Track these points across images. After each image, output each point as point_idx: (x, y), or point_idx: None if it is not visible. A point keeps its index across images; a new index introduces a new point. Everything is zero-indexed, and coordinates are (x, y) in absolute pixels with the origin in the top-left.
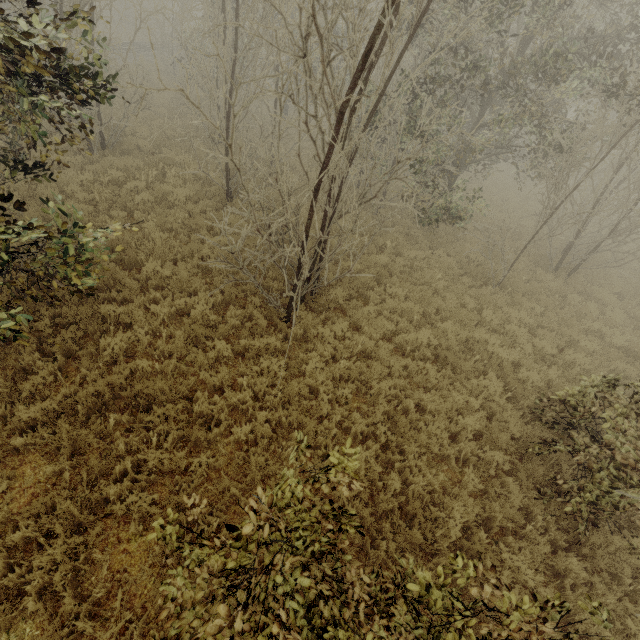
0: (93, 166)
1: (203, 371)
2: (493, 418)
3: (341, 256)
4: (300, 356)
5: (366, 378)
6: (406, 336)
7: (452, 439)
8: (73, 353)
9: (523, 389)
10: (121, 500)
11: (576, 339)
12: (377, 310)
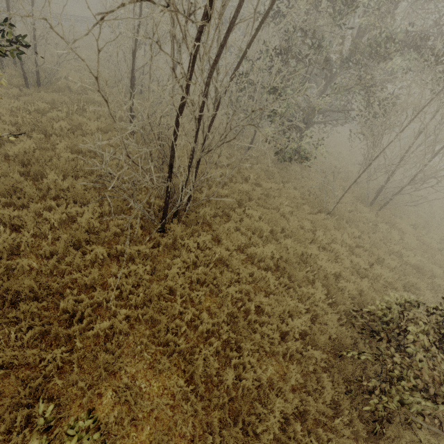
0: (25, 97)
1: (77, 271)
2: (316, 322)
3: (214, 183)
4: (167, 261)
5: (218, 282)
6: (255, 249)
7: (283, 336)
8: None
9: (341, 297)
10: None
11: (382, 258)
12: (236, 226)
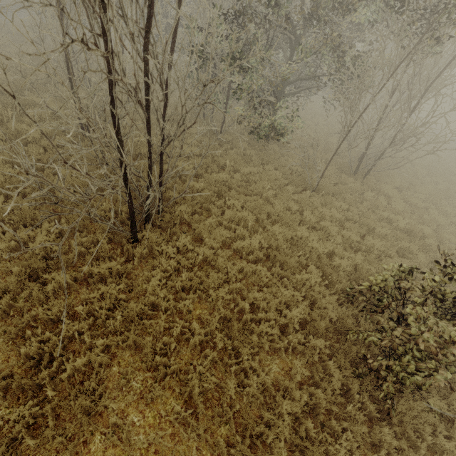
0: None
1: (38, 306)
2: (314, 308)
3: (187, 177)
4: (145, 274)
5: (206, 287)
6: (241, 242)
7: (283, 330)
8: None
9: (337, 276)
10: None
11: (373, 227)
12: (218, 221)
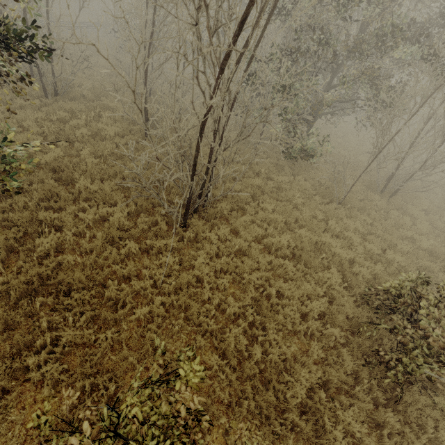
0: (46, 108)
1: (115, 264)
2: (333, 303)
3: (227, 179)
4: (192, 253)
5: (240, 271)
6: (272, 239)
7: (303, 318)
8: (15, 249)
9: (356, 280)
10: (40, 367)
11: (395, 243)
12: (252, 219)
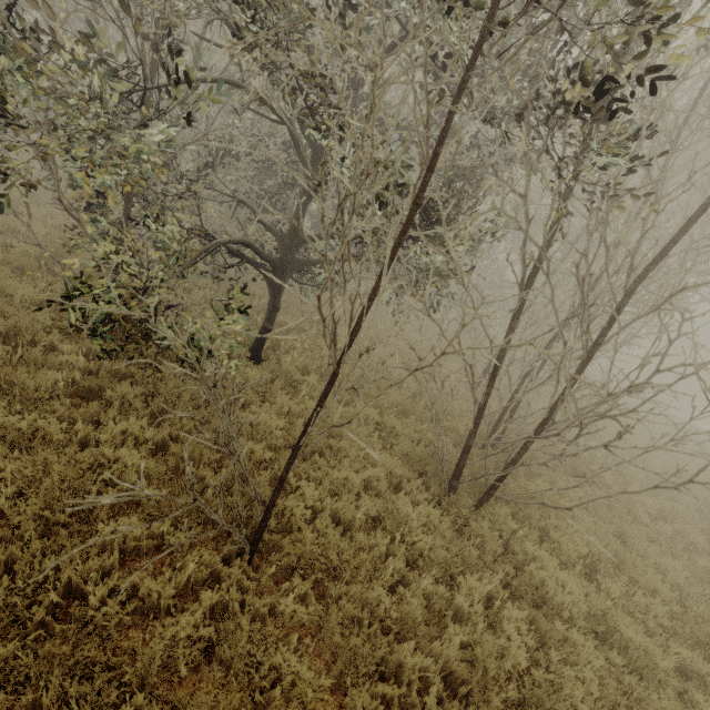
0: None
1: None
2: None
3: None
4: None
5: None
6: None
7: None
8: None
9: None
10: None
11: None
12: None
